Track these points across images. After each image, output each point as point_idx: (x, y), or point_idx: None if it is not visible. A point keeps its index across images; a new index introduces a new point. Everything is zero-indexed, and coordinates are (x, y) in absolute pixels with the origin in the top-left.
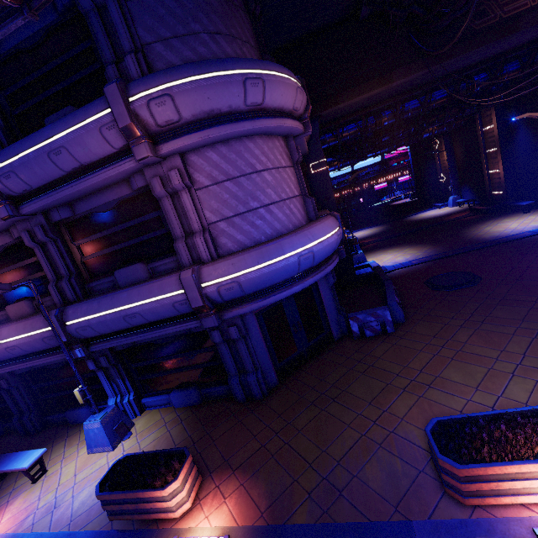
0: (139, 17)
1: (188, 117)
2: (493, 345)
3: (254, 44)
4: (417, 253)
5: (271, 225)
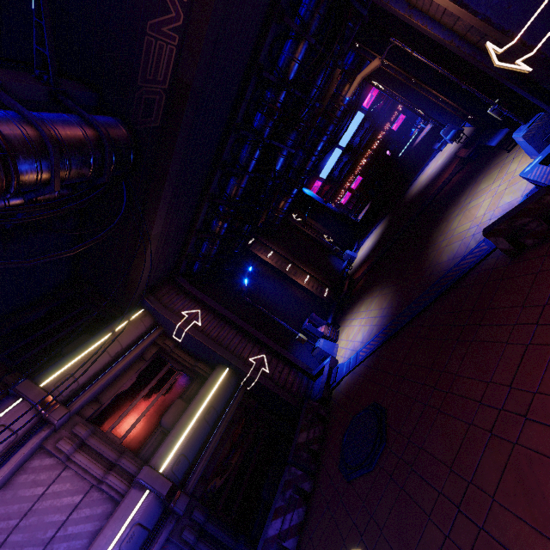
0: None
1: None
2: None
3: None
4: (375, 319)
5: None
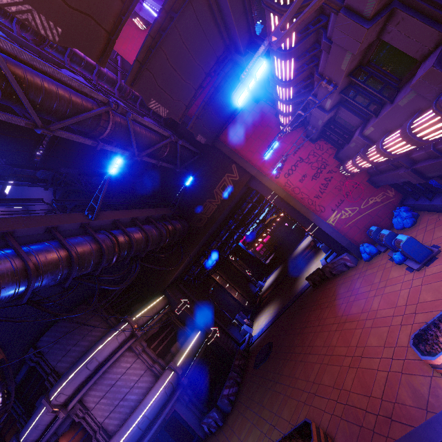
0: (50, 358)
1: (72, 392)
2: (239, 434)
3: (99, 322)
4: (271, 314)
5: (128, 406)
